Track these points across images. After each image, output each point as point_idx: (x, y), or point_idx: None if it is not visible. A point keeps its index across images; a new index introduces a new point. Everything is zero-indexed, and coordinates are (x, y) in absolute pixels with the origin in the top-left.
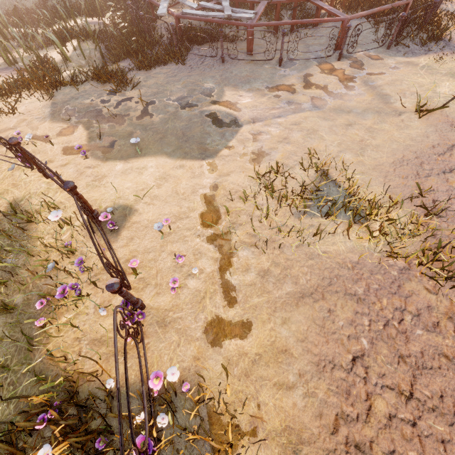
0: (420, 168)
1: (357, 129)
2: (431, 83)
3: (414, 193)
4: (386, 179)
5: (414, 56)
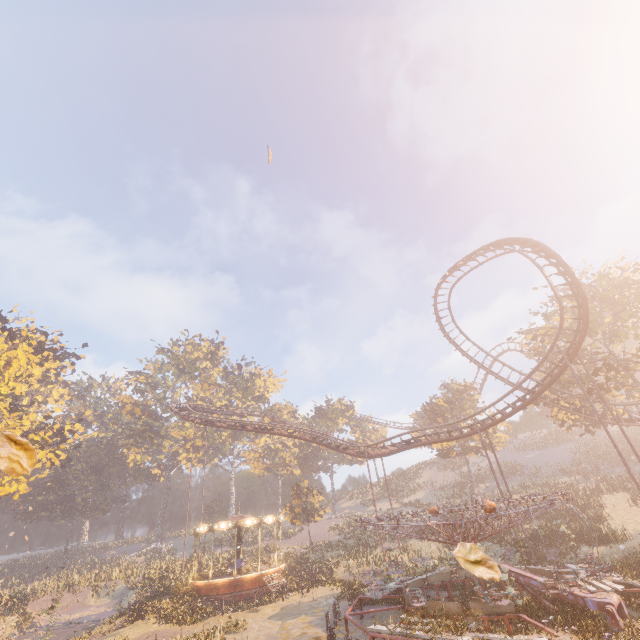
0: None
1: (252, 639)
2: None
3: None
4: None
5: None
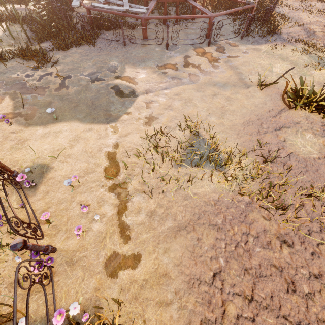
0: (260, 127)
1: (220, 98)
2: (268, 64)
3: (256, 146)
4: (238, 136)
5: (258, 44)
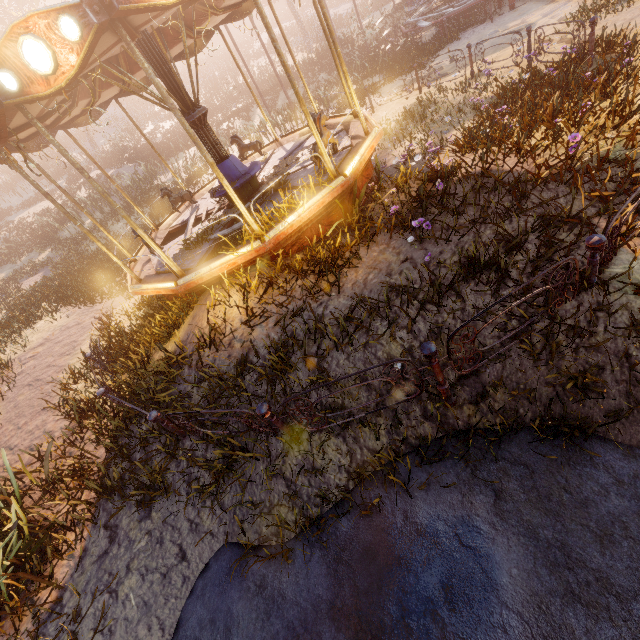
0: None
1: None
2: None
3: None
4: None
5: None
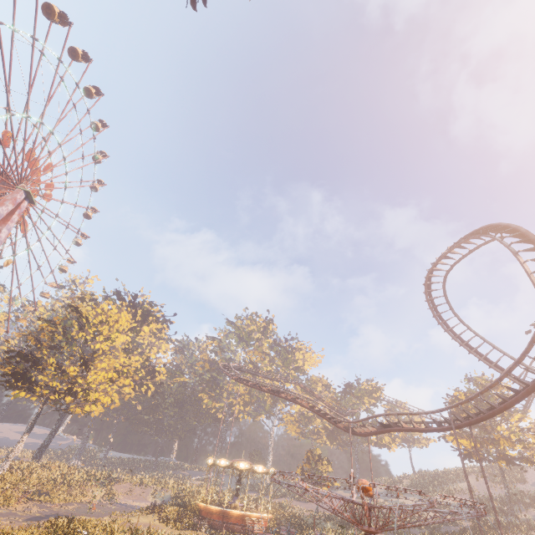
0: None
1: None
2: None
3: None
4: None
5: None
